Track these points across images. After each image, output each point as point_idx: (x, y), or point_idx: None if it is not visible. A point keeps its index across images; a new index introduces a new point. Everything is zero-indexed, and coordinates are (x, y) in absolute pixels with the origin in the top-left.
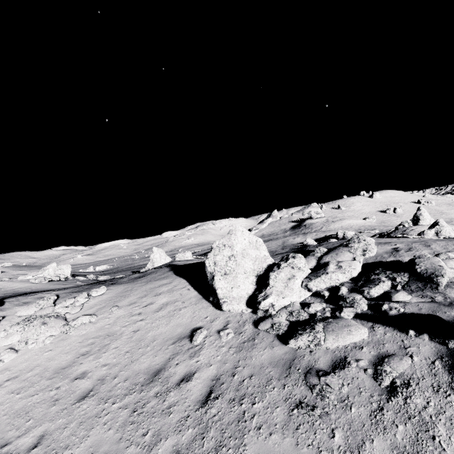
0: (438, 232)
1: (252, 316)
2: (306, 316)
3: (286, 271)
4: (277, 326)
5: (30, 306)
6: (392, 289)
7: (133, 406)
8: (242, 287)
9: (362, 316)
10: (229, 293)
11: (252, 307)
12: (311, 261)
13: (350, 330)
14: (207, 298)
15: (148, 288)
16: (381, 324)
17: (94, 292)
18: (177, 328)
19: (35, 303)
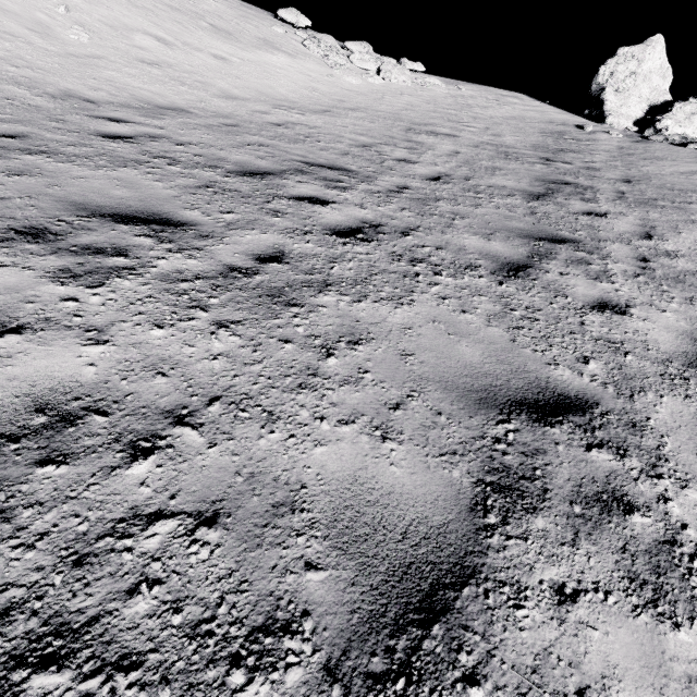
0: None
1: (637, 134)
2: None
3: (693, 106)
4: (672, 140)
5: (356, 43)
6: None
7: (554, 138)
8: (632, 109)
9: None
10: (617, 109)
11: (640, 127)
12: None
13: None
14: (575, 113)
15: (481, 87)
16: None
17: (416, 64)
18: (556, 120)
19: (358, 42)
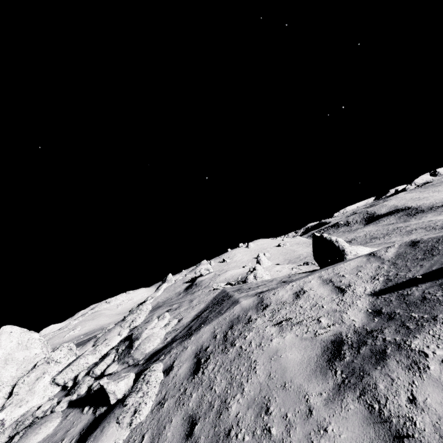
0: (255, 275)
1: None
2: (27, 423)
3: (39, 369)
4: None
5: None
6: (113, 361)
7: None
8: None
9: (75, 402)
10: None
11: None
12: (89, 345)
13: (41, 428)
14: None
15: None
16: (78, 407)
17: None
18: None
19: None
